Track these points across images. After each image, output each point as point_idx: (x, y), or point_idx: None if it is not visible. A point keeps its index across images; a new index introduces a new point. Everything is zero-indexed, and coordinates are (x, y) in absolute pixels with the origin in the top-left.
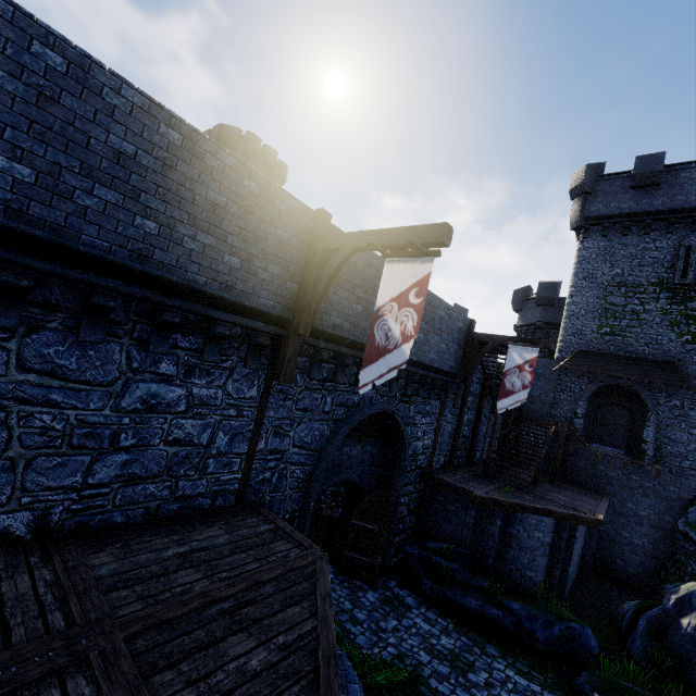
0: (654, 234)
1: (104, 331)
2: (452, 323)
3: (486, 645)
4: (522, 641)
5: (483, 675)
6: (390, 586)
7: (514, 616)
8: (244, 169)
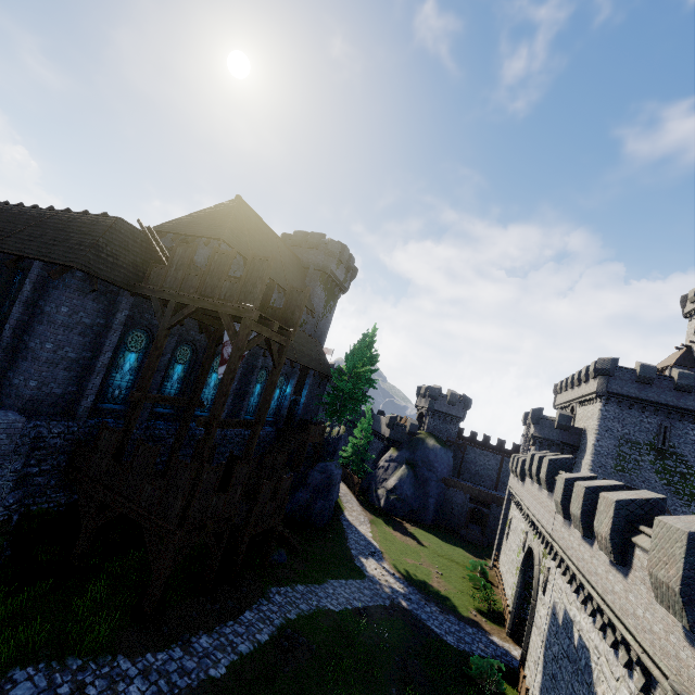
0: (647, 413)
1: None
2: None
3: None
4: None
5: None
6: None
7: None
8: None
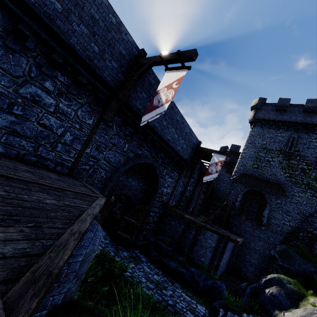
0: (281, 130)
1: (20, 47)
2: (191, 138)
3: (175, 283)
4: (192, 285)
5: (170, 292)
6: (136, 252)
7: (191, 273)
8: (111, 9)
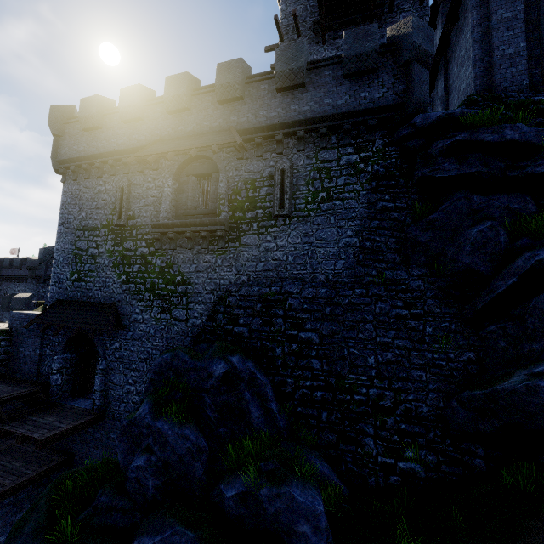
0: (105, 176)
1: None
2: None
3: None
4: None
5: None
6: None
7: None
8: None
